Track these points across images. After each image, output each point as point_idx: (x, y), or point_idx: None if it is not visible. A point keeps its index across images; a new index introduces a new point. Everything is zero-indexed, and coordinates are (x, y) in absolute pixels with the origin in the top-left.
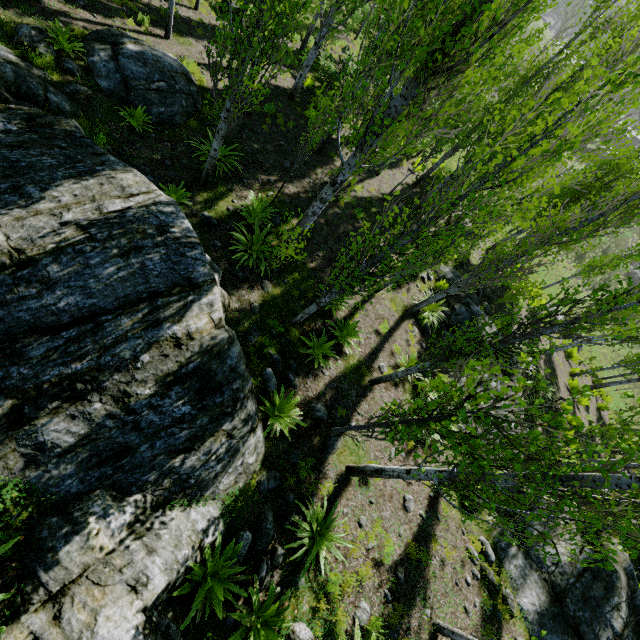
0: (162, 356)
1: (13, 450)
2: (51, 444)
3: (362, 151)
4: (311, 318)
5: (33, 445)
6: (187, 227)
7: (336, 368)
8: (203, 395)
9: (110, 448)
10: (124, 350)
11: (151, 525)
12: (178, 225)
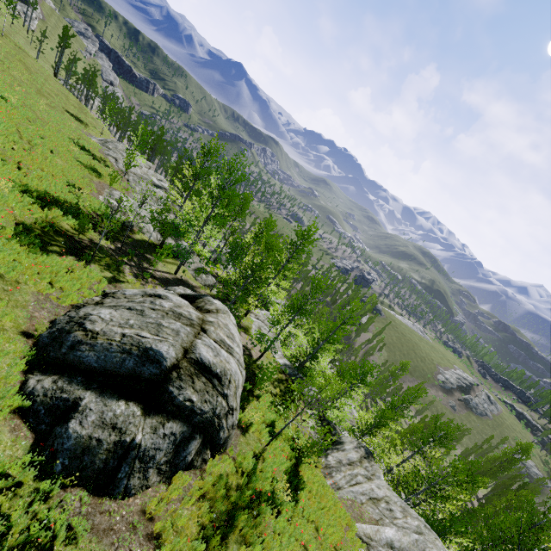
0: None
1: None
2: None
3: None
4: None
5: None
6: None
7: None
8: None
9: None
10: None
11: None
12: None
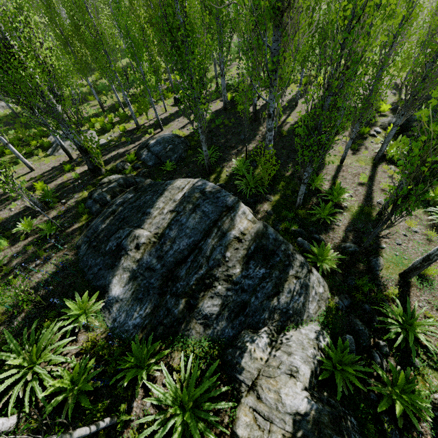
0: (235, 250)
1: (195, 323)
2: (209, 314)
3: (273, 86)
4: (307, 200)
5: (202, 317)
6: (212, 185)
7: (344, 218)
8: (267, 260)
9: (236, 306)
10: (216, 255)
11: (281, 341)
12: (208, 187)
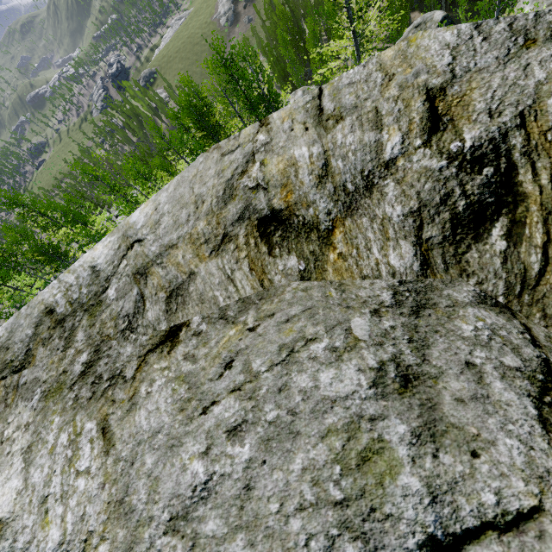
0: None
1: None
2: None
3: None
4: None
5: None
6: None
7: None
8: None
9: None
10: None
11: None
12: None
